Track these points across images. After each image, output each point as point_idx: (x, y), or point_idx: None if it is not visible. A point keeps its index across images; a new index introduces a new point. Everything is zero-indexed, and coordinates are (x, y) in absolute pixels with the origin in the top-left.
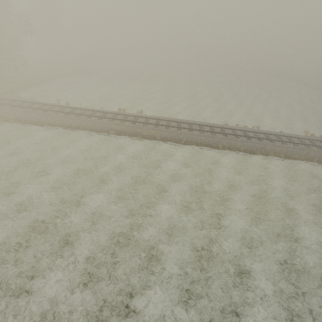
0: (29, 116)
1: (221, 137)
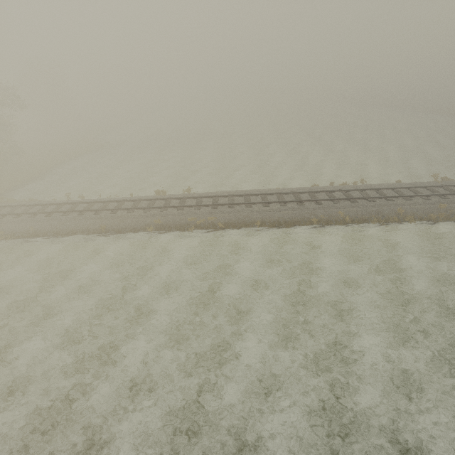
0: (27, 227)
1: (312, 206)
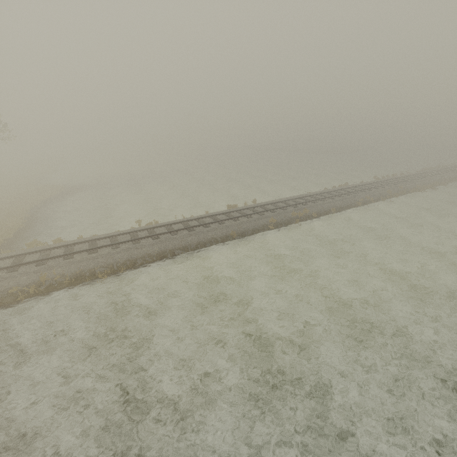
0: (144, 252)
1: (348, 196)
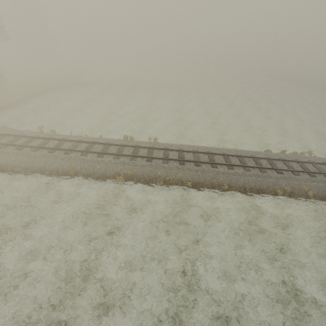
0: None
1: (275, 175)
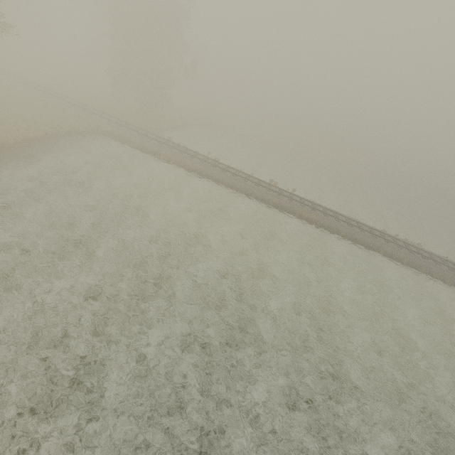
0: (188, 163)
1: (382, 241)
